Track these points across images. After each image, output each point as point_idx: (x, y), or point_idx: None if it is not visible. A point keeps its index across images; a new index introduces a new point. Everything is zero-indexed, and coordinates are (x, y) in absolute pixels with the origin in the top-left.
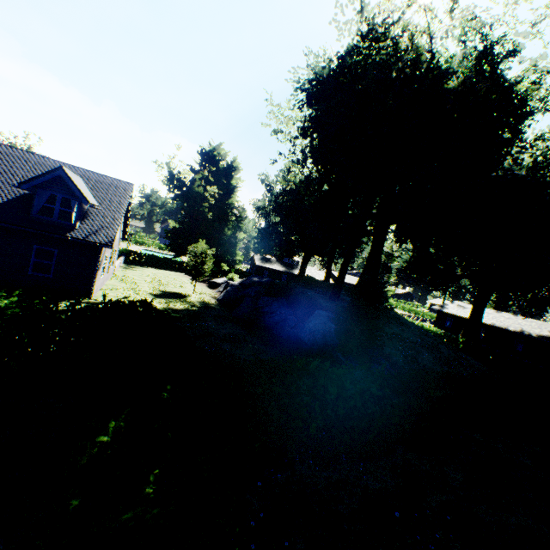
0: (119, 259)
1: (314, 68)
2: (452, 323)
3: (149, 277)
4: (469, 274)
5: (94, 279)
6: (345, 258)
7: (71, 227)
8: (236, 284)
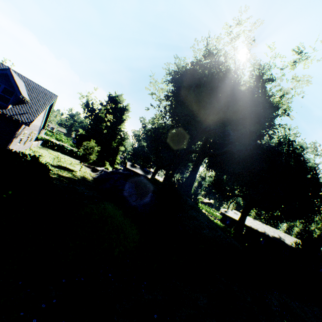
0: (38, 141)
1: (178, 65)
2: (230, 222)
3: (54, 156)
4: (242, 195)
5: (10, 143)
6: (174, 167)
7: (5, 106)
8: (108, 171)
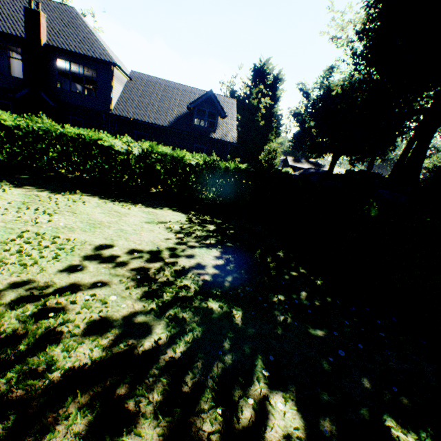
0: None
1: None
2: None
3: None
4: None
5: None
6: (406, 148)
7: (213, 132)
8: (297, 174)
